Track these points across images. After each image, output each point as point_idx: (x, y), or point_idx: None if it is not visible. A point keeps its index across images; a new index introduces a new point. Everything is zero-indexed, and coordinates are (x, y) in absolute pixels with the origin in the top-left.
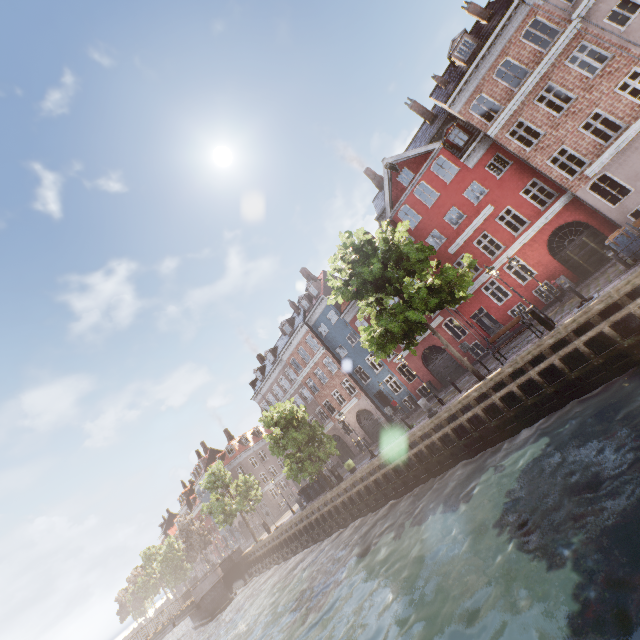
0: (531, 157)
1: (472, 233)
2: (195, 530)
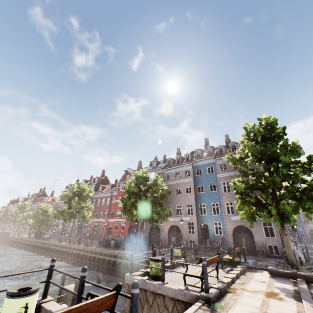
0: None
1: None
2: (8, 214)
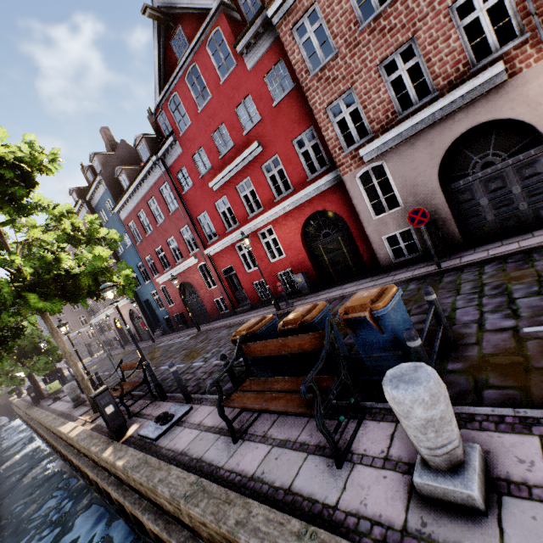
0: (312, 89)
1: (237, 173)
2: None
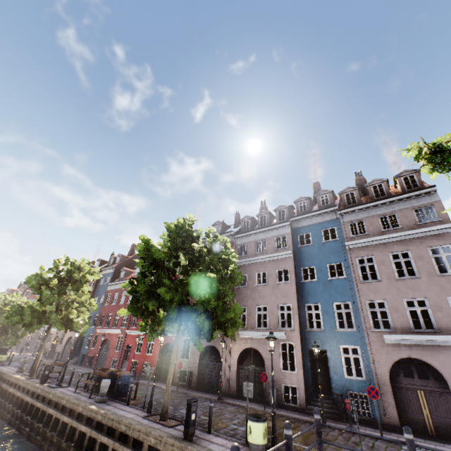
0: None
1: None
2: None
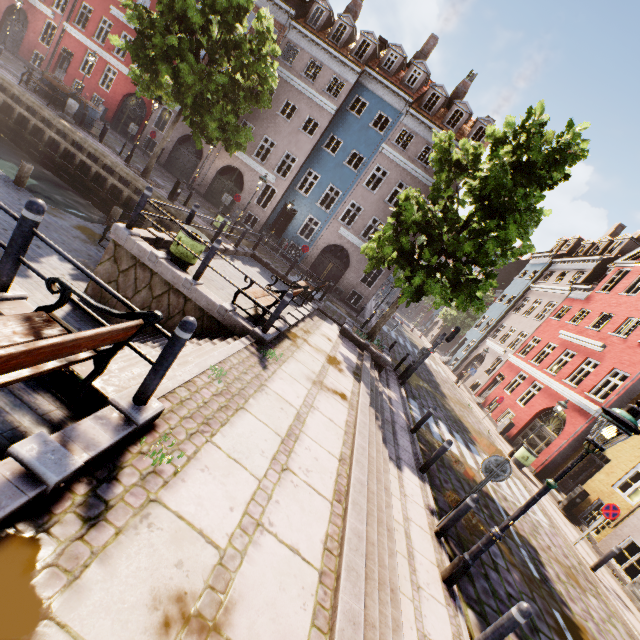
0: None
1: (131, 28)
2: None
